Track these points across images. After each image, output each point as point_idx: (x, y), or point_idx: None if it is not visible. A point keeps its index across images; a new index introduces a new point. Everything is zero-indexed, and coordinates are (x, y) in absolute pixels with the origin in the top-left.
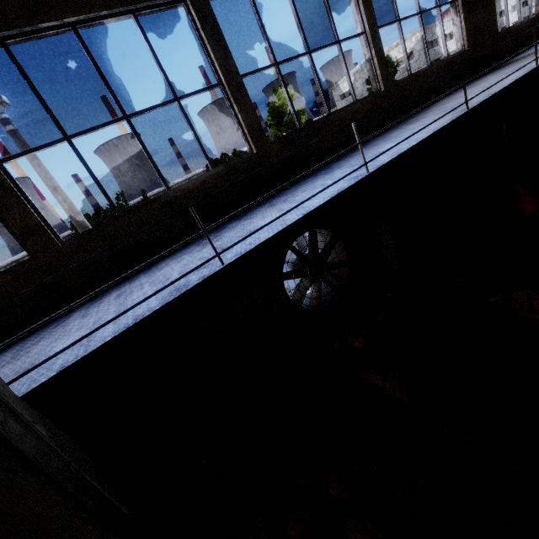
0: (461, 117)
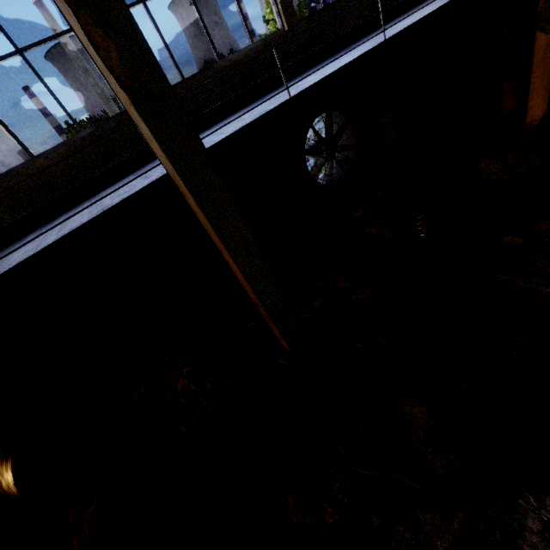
0: None
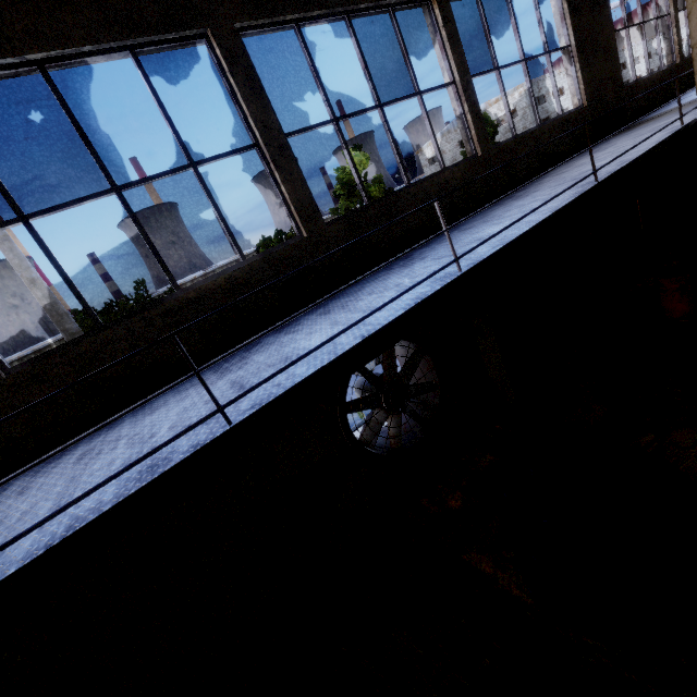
0: (588, 192)
